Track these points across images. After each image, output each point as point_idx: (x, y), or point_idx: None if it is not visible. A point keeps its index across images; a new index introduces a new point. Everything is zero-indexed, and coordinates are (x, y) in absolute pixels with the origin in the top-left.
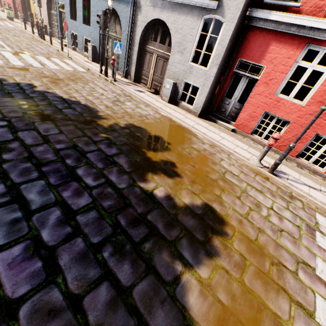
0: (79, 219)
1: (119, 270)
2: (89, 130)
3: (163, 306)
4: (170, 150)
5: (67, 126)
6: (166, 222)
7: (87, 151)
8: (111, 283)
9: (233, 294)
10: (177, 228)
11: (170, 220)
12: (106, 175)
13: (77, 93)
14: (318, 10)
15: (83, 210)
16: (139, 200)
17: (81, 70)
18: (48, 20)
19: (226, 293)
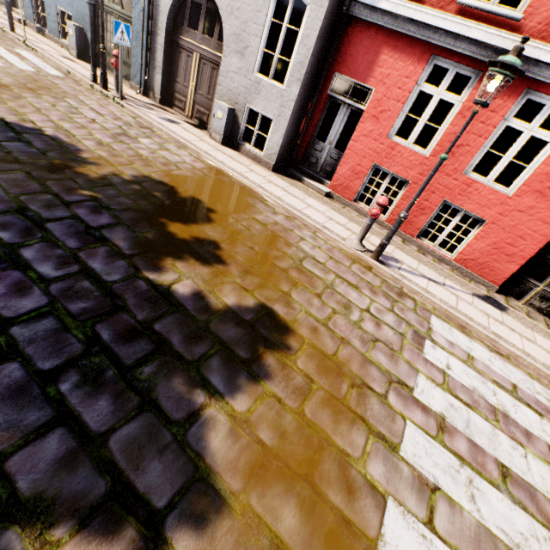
0: (17, 333)
1: (88, 409)
2: (57, 183)
3: (163, 456)
4: (213, 222)
5: (9, 173)
6: (188, 334)
7: (48, 218)
8: (70, 430)
9: (284, 430)
10: (205, 343)
11: (196, 331)
12: (83, 260)
13: (39, 114)
14: (447, 1)
15: (27, 317)
16: (142, 301)
17: (52, 73)
18: None
19: (273, 429)
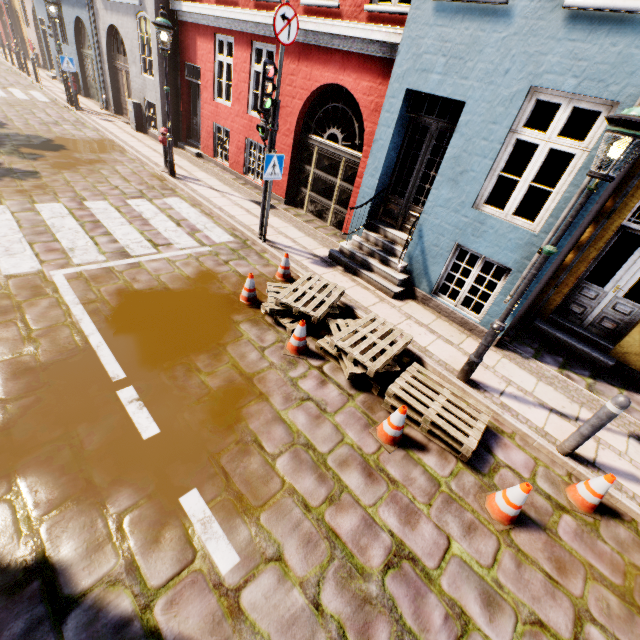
0: None
1: None
2: None
3: None
4: (59, 152)
5: None
6: None
7: None
8: None
9: None
10: None
11: None
12: None
13: (1, 113)
14: None
15: None
16: None
17: (42, 100)
18: (39, 45)
19: None
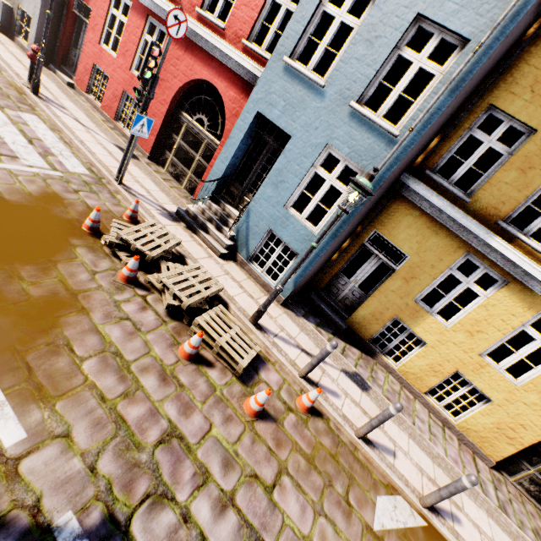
0: None
1: None
2: None
3: None
4: None
5: None
6: None
7: None
8: None
9: None
10: None
11: None
12: None
13: None
14: None
15: None
16: None
17: None
18: None
19: None
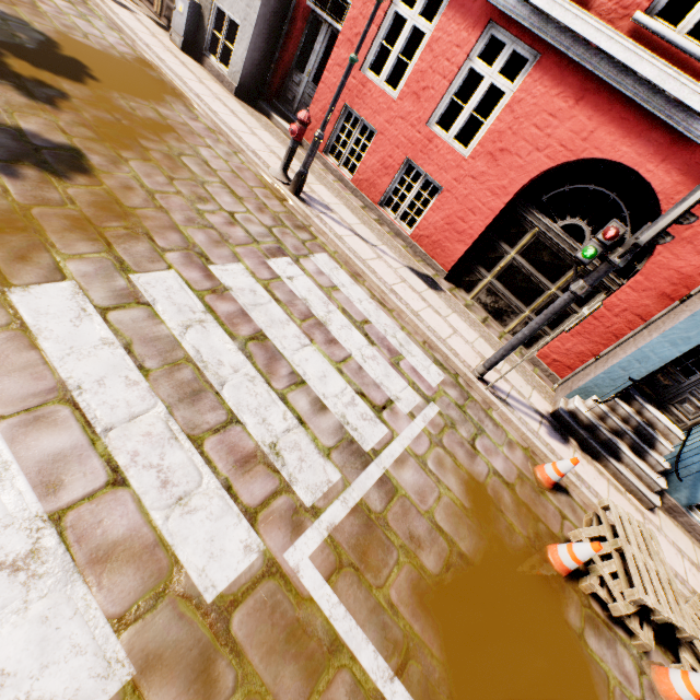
0: None
1: None
2: None
3: None
4: (84, 84)
5: None
6: None
7: None
8: None
9: None
10: None
11: None
12: None
13: None
14: None
15: None
16: None
17: None
18: None
19: None
